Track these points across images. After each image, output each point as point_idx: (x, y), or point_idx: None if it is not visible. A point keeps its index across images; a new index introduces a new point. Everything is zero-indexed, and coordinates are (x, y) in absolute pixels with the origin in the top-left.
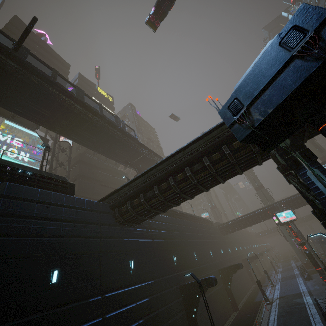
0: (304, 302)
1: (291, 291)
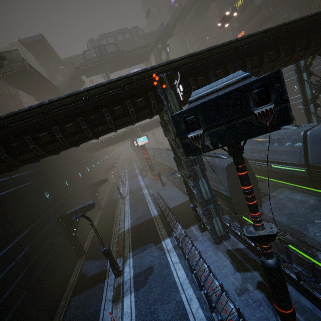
0: (144, 194)
1: (135, 187)
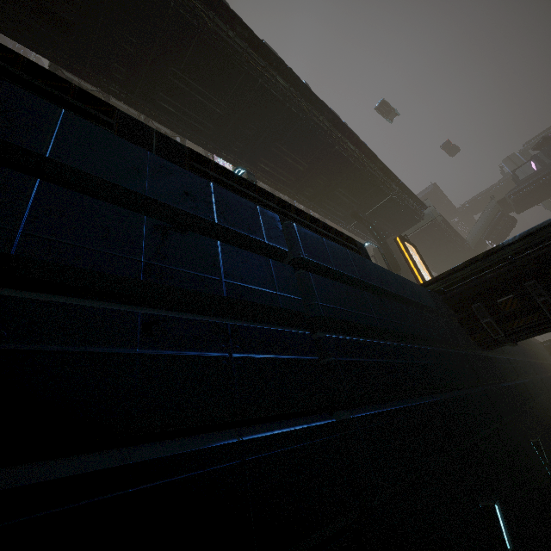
0: None
1: None
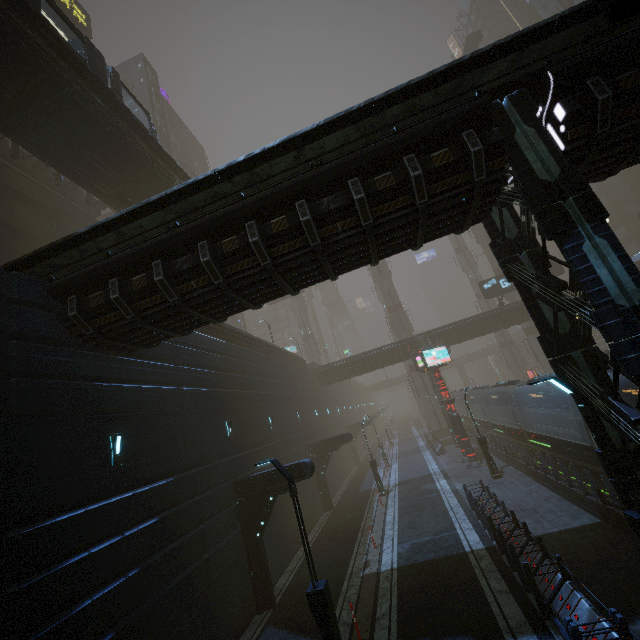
0: (438, 489)
1: (416, 472)
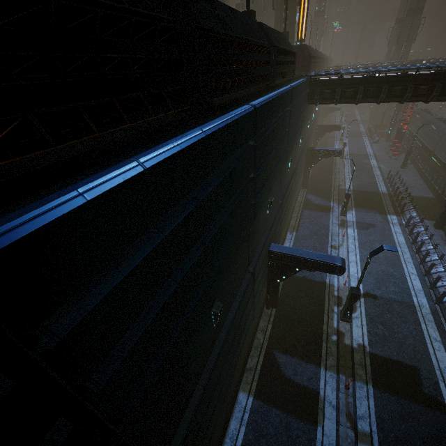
0: (371, 165)
1: (359, 150)
